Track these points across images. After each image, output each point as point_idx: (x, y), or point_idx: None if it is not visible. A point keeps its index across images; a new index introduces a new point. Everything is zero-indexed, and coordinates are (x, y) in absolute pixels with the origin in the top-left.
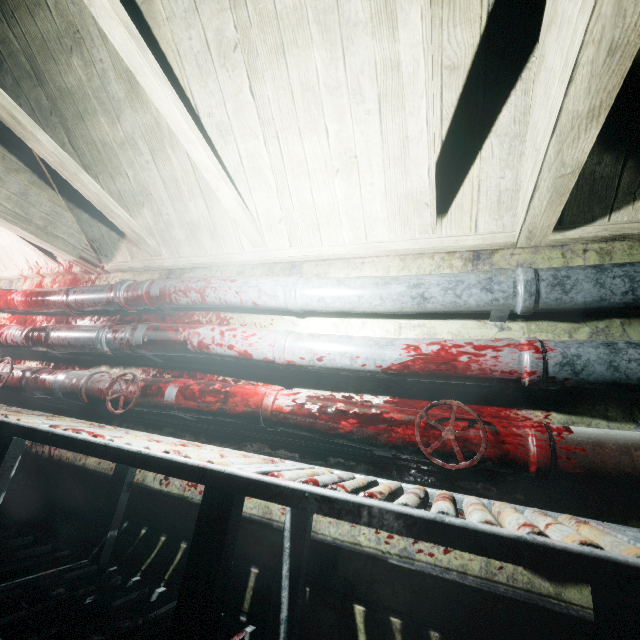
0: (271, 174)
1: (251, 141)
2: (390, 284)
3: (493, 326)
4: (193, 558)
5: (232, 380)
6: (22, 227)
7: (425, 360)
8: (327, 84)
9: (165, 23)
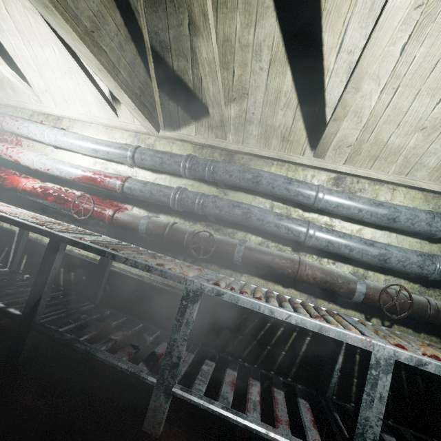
0: (33, 63)
1: (16, 40)
2: (84, 141)
3: (129, 169)
4: None
5: (19, 174)
6: None
7: (86, 178)
8: None
9: None
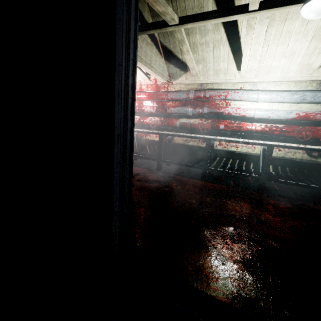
0: (259, 56)
1: (257, 46)
2: (294, 95)
3: (319, 105)
4: (266, 156)
5: (233, 121)
6: (160, 76)
7: (300, 117)
8: (296, 31)
9: None
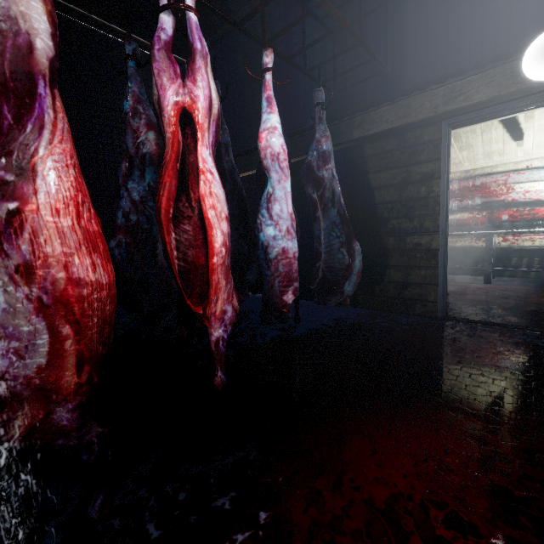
0: None
1: (543, 121)
2: None
3: None
4: None
5: (522, 209)
6: None
7: None
8: None
9: None
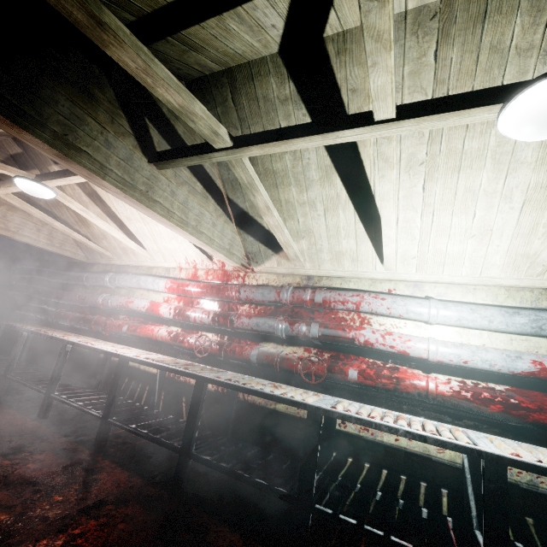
0: (418, 232)
1: (410, 213)
2: (514, 317)
3: None
4: (488, 495)
5: (381, 363)
6: (222, 253)
7: None
8: (486, 190)
9: (371, 145)
